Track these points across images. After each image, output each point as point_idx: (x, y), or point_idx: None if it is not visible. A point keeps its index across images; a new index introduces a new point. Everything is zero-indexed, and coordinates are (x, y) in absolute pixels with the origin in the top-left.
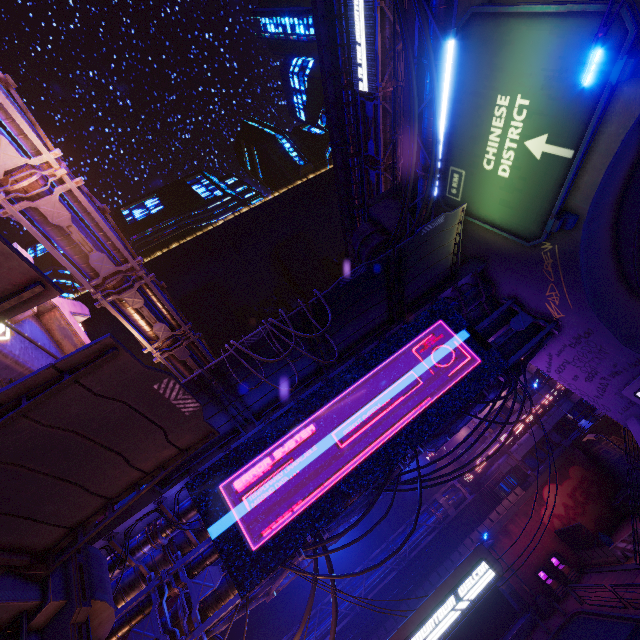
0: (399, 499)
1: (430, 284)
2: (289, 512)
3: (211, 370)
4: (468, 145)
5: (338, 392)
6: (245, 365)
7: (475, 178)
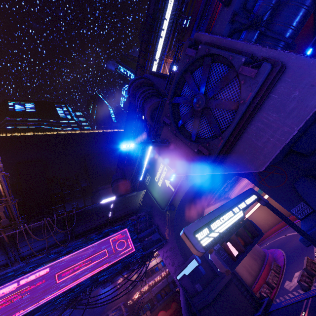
0: (92, 311)
1: (128, 212)
2: (14, 315)
3: (8, 235)
4: (152, 170)
5: (69, 253)
6: (26, 238)
7: (152, 181)
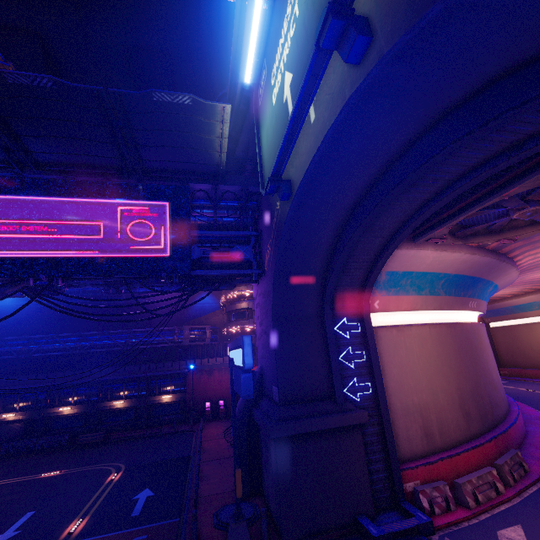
0: (180, 314)
1: (187, 166)
2: None
3: None
4: (274, 39)
5: (16, 193)
6: None
7: (267, 87)
